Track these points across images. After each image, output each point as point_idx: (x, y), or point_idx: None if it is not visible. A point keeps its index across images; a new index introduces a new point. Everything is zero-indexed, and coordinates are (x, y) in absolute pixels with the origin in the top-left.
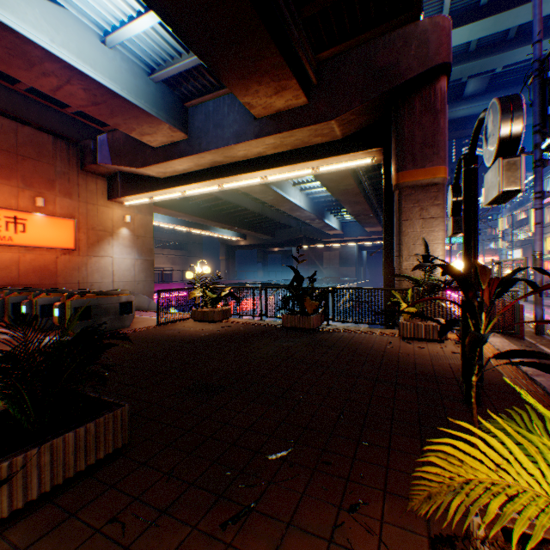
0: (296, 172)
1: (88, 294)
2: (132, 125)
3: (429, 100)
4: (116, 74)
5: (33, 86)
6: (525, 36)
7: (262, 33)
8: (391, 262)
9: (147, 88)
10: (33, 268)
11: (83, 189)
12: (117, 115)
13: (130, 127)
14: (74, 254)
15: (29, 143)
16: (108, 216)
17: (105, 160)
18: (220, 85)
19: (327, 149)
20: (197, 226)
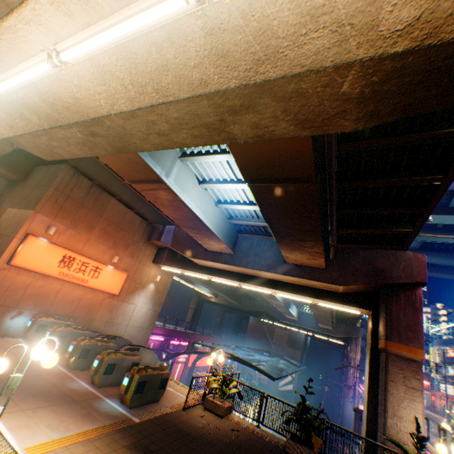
0: (300, 297)
1: (148, 368)
2: (204, 239)
3: (410, 297)
4: (214, 219)
5: (166, 214)
6: (449, 229)
7: (319, 242)
8: (373, 408)
9: (224, 226)
10: (87, 304)
11: (142, 252)
12: (200, 234)
13: (201, 239)
14: (115, 298)
15: (128, 221)
16: (147, 273)
17: (167, 241)
18: (266, 232)
19: (329, 295)
20: (187, 279)
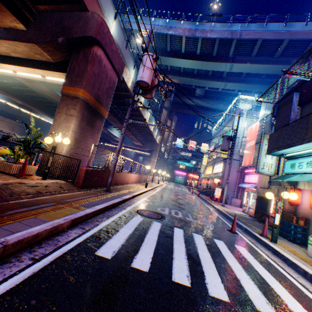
0: (35, 75)
1: None
2: None
3: (87, 54)
4: None
5: None
6: (215, 77)
7: None
8: None
9: None
10: None
11: None
12: None
13: None
14: None
15: None
16: None
17: None
18: None
19: (46, 65)
20: (27, 108)
